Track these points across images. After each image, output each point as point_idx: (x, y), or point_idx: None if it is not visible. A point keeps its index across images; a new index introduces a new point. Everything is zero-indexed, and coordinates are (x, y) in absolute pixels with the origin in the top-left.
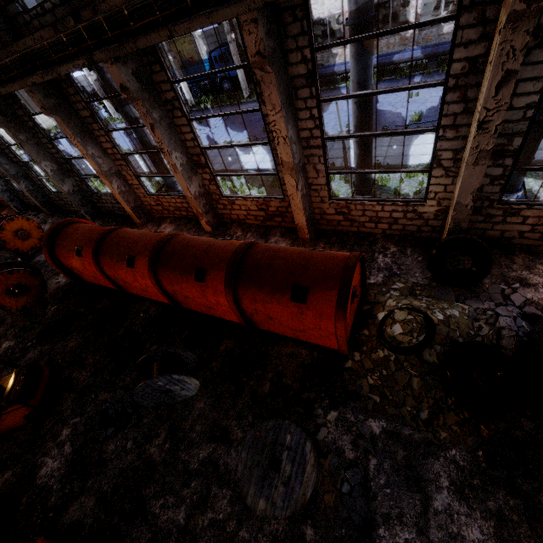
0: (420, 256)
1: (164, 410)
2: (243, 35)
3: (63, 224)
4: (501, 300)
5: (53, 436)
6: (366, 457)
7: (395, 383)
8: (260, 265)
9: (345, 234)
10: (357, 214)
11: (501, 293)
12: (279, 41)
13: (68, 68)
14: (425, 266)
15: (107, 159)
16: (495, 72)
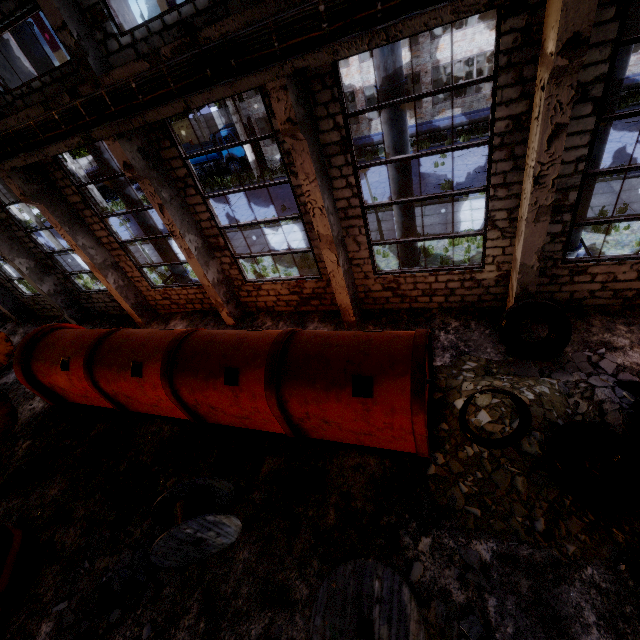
0: (487, 329)
1: (192, 570)
2: (267, 105)
3: (43, 331)
4: (591, 369)
5: (26, 638)
6: (481, 597)
7: (495, 486)
8: (309, 355)
9: (396, 312)
10: (408, 288)
11: (588, 362)
12: (309, 108)
13: (58, 148)
14: (495, 340)
15: (101, 249)
16: (544, 126)
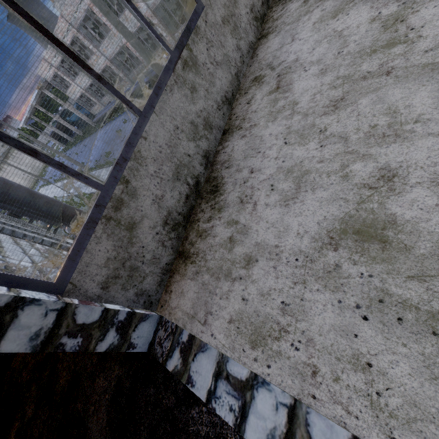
0: None
1: None
2: None
3: None
4: None
5: None
6: None
7: None
8: None
9: None
10: None
11: None
12: None
13: None
14: None
15: None
16: None
